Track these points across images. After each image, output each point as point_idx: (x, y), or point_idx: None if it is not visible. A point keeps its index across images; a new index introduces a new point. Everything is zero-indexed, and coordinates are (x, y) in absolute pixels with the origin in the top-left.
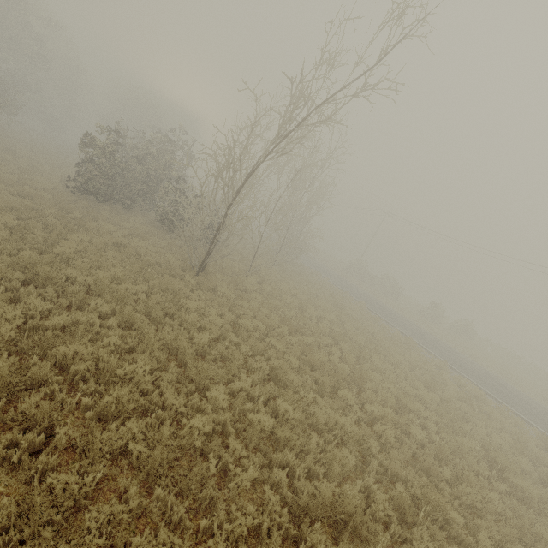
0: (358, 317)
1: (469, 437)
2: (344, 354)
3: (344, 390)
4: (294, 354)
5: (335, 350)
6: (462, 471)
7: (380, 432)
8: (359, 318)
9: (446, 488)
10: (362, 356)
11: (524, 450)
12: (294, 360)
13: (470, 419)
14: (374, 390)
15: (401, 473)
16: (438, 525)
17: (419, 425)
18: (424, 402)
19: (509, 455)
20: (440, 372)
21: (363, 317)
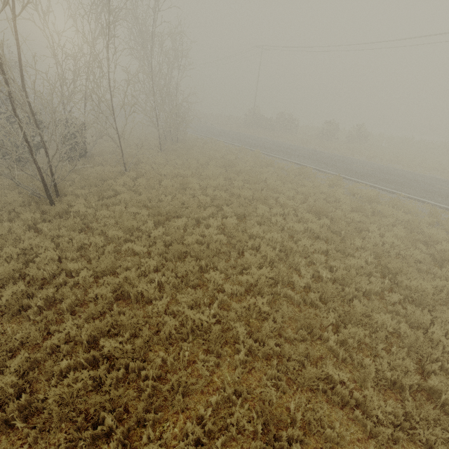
0: (252, 168)
1: (361, 252)
2: (224, 220)
3: (211, 271)
4: (156, 252)
5: (211, 222)
6: (353, 296)
7: (252, 305)
8: (252, 168)
9: (330, 337)
10: (246, 213)
11: (416, 239)
12: (151, 261)
13: (363, 228)
14: (259, 246)
15: (275, 349)
16: (320, 393)
17: (307, 262)
18: (315, 233)
19: (402, 251)
20: (332, 191)
21: (257, 165)
